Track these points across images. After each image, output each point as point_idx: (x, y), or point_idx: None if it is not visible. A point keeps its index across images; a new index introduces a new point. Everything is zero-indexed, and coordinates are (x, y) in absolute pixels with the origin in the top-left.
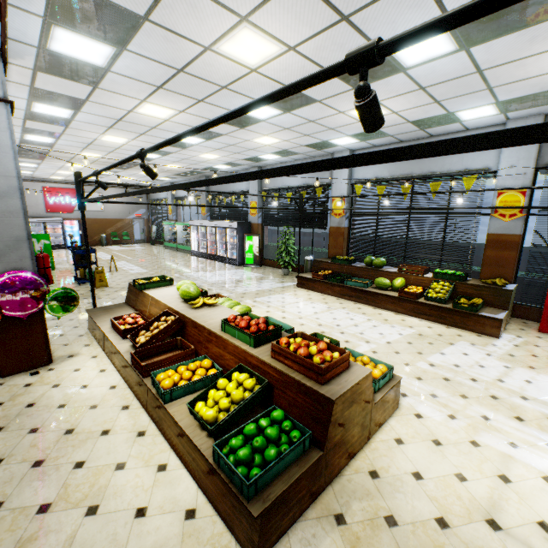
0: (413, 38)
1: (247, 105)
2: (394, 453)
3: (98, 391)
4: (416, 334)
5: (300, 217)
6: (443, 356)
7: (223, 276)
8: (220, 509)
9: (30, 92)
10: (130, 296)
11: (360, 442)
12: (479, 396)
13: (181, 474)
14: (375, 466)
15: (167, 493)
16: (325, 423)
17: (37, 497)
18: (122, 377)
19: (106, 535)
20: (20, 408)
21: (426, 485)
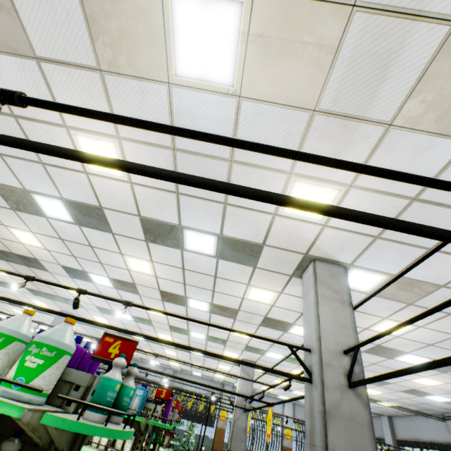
0: None
1: None
2: None
3: None
4: None
5: (204, 416)
6: None
7: None
8: None
9: None
10: None
11: None
12: None
13: None
14: None
15: None
16: None
17: None
18: None
19: None
20: None
21: None
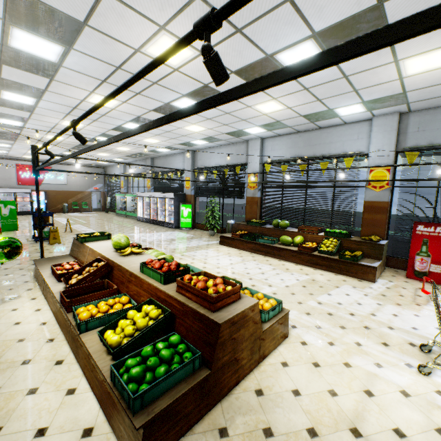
0: (234, 4)
1: (137, 73)
2: (279, 374)
3: (29, 327)
4: (310, 279)
5: (223, 189)
6: (329, 296)
7: (161, 236)
8: (115, 426)
9: None
10: (74, 248)
11: (250, 364)
12: (354, 326)
13: (87, 397)
14: (261, 385)
15: (70, 414)
16: (213, 344)
17: None
18: (53, 315)
19: None
20: None
21: (303, 400)
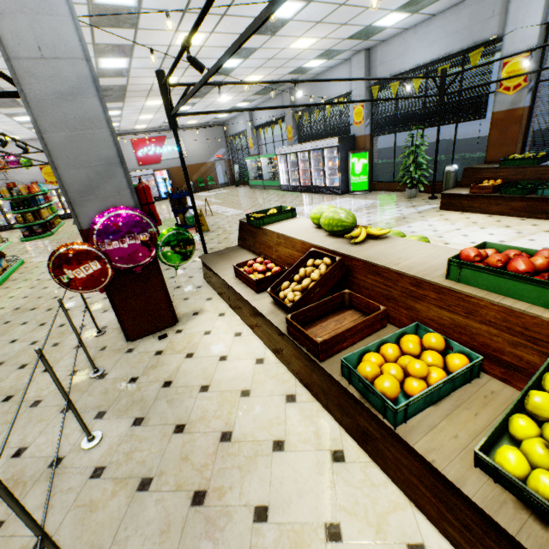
0: None
1: None
2: None
3: (242, 367)
4: None
5: (439, 107)
6: None
7: None
8: None
9: None
10: (244, 237)
11: None
12: None
13: None
14: None
15: None
16: None
17: None
18: (265, 345)
19: None
20: (156, 387)
21: None
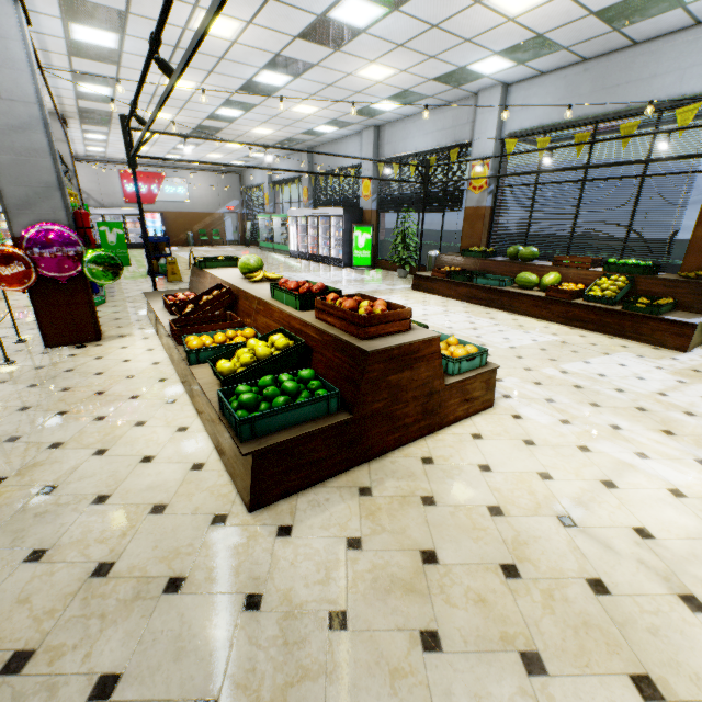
0: None
1: None
2: (464, 446)
3: (139, 365)
4: (558, 341)
5: (424, 194)
6: (585, 365)
7: (321, 277)
8: (228, 463)
9: (60, 3)
10: (193, 280)
11: (419, 428)
12: (618, 406)
13: (201, 436)
14: (433, 454)
15: (180, 449)
16: (358, 382)
17: (52, 437)
18: (168, 356)
19: (107, 471)
20: (58, 372)
21: (493, 477)
